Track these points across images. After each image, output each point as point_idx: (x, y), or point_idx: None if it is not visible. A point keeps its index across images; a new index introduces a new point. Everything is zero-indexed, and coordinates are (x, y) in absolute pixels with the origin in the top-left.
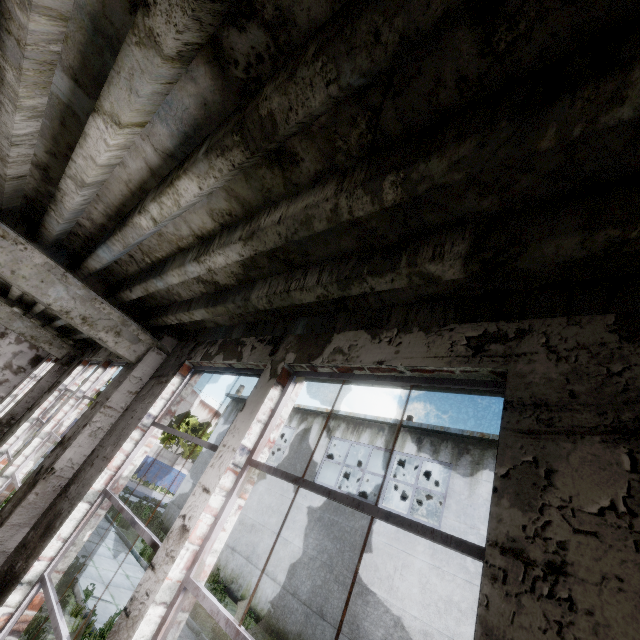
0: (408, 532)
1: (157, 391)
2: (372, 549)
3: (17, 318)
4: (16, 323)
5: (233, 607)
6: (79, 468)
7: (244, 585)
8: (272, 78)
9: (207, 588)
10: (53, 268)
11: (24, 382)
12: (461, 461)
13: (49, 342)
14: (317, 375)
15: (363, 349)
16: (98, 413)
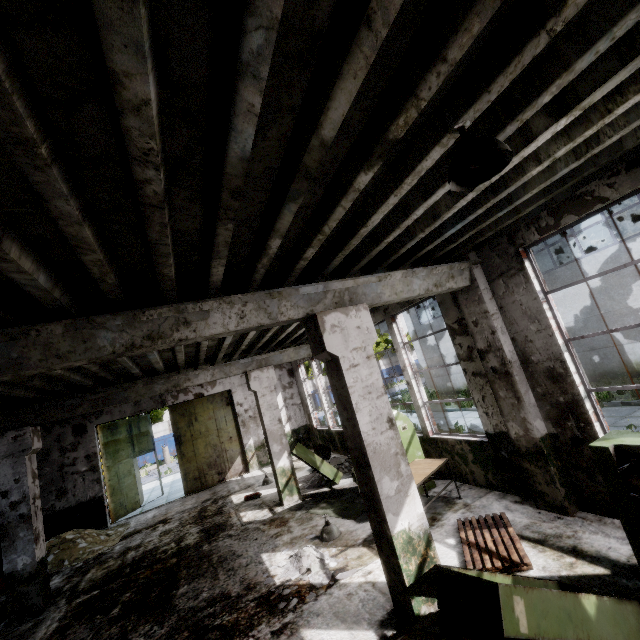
0: None
1: (520, 280)
2: (639, 274)
3: (298, 350)
4: (301, 353)
5: None
6: (517, 351)
7: None
8: None
9: None
10: (406, 274)
11: (303, 386)
12: None
13: None
14: None
15: None
16: (493, 322)
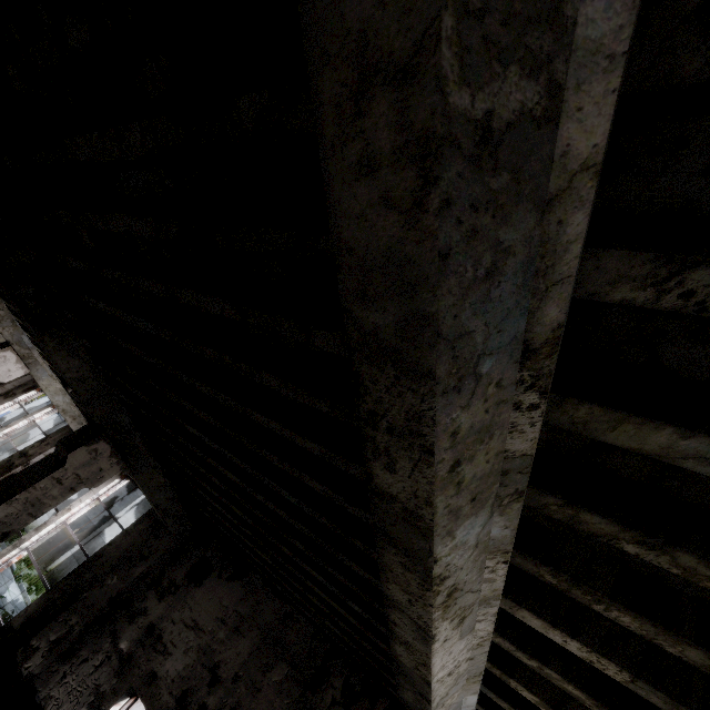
0: None
1: None
2: None
3: None
4: None
5: None
6: None
7: None
8: None
9: None
10: None
11: None
12: None
13: None
14: None
15: None
16: None
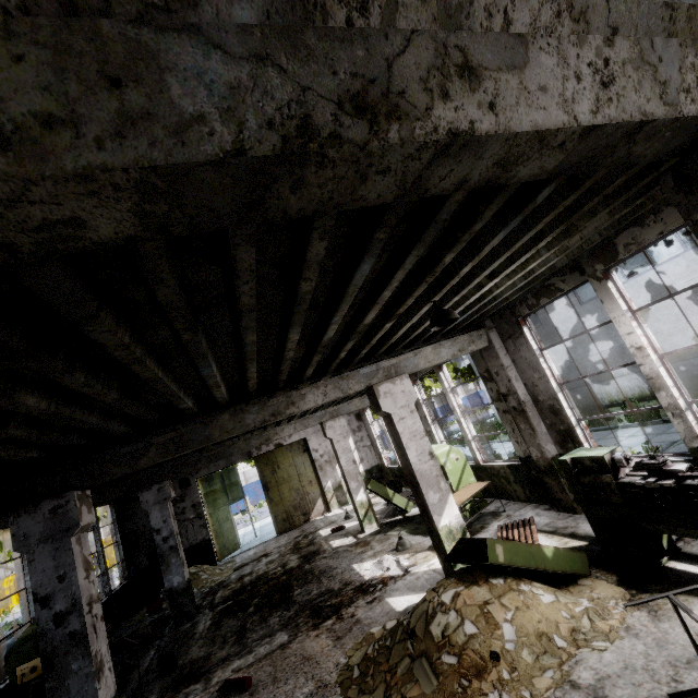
0: (697, 260)
1: (522, 341)
2: (679, 296)
3: (363, 399)
4: (366, 402)
5: (612, 410)
6: (529, 393)
7: (604, 396)
8: (576, 219)
9: (584, 416)
10: (435, 347)
11: (371, 429)
12: None
13: None
14: (623, 261)
15: (642, 235)
16: (508, 373)
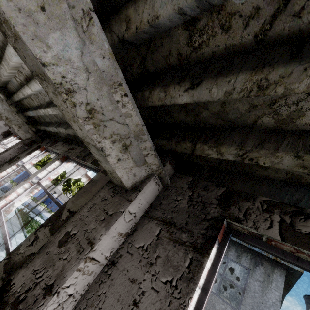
0: (216, 306)
1: (181, 262)
2: None
3: None
4: None
5: None
6: None
7: None
8: None
9: None
10: None
11: None
12: (257, 269)
13: (19, 125)
14: None
15: None
16: (74, 271)
